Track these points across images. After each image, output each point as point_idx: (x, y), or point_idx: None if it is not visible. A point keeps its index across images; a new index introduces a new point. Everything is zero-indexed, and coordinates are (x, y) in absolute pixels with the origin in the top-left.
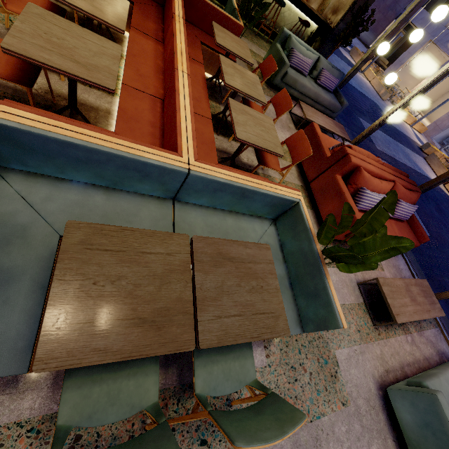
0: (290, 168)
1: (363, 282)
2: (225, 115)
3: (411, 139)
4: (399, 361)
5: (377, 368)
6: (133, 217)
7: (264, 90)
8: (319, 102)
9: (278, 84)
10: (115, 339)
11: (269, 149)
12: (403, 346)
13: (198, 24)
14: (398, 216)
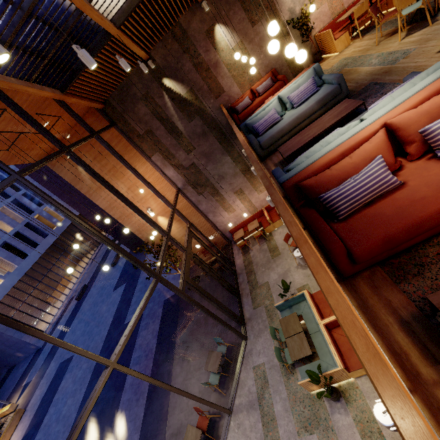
0: None
1: None
2: None
3: None
4: None
5: None
6: (311, 323)
7: None
8: None
9: None
10: (283, 326)
11: None
12: None
13: None
14: None
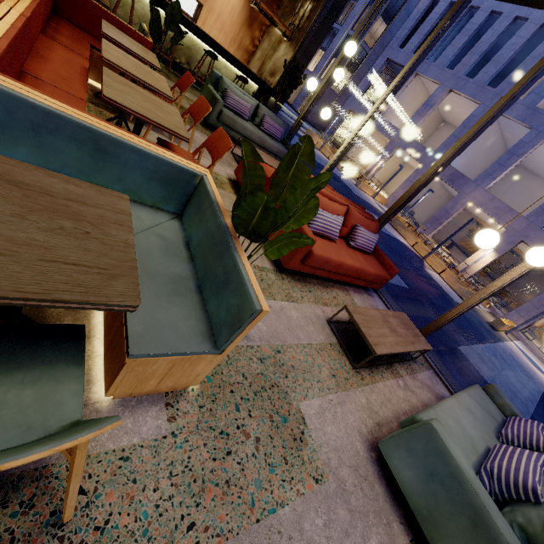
0: (211, 169)
1: (332, 317)
2: (125, 121)
3: (375, 208)
4: (393, 410)
5: (364, 422)
6: None
7: (197, 127)
8: (266, 148)
9: (215, 124)
10: None
11: (164, 125)
12: (395, 391)
13: (89, 31)
14: (360, 245)
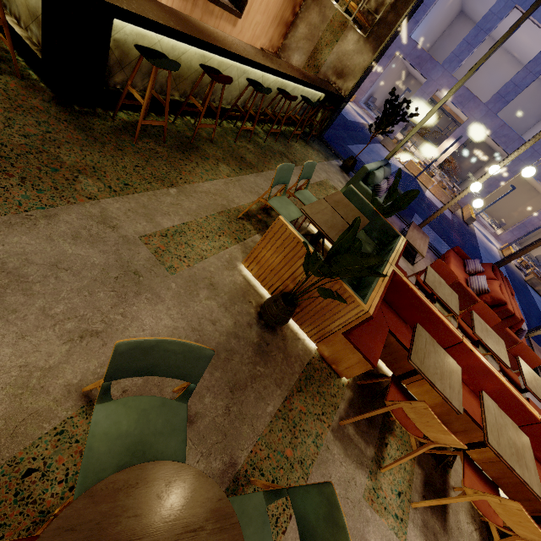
0: None
1: None
2: None
3: (361, 124)
4: None
5: None
6: None
7: None
8: None
9: None
10: None
11: None
12: None
13: None
14: None
